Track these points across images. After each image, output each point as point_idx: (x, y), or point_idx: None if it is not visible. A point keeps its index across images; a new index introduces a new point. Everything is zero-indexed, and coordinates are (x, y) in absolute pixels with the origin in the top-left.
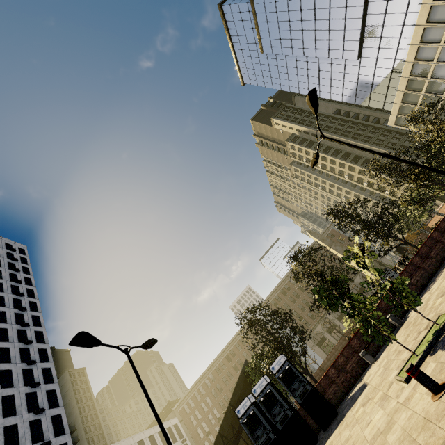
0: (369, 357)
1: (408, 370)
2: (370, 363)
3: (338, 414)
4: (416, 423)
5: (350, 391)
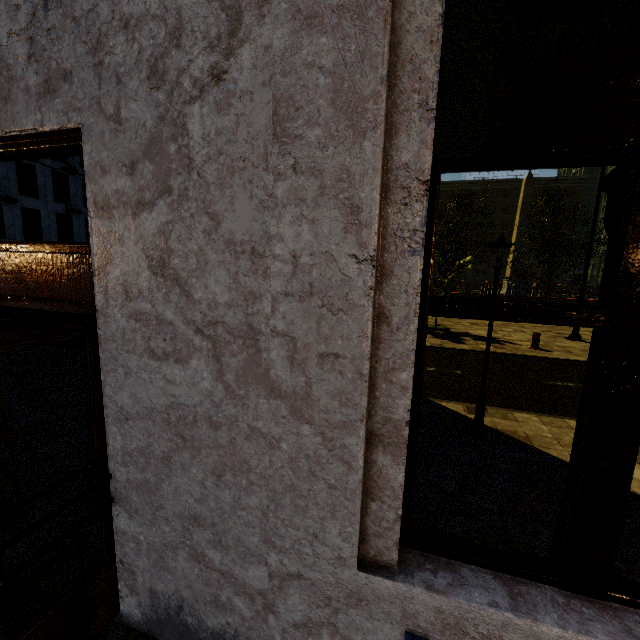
0: None
1: None
2: None
3: None
4: None
5: None
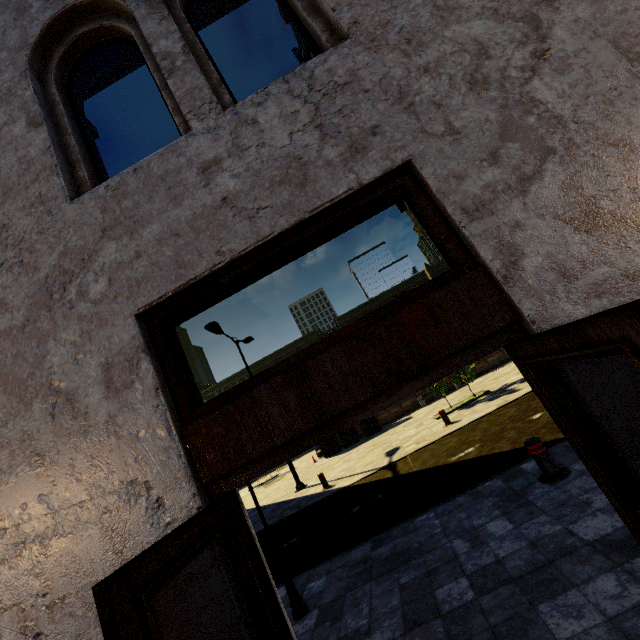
0: (423, 402)
1: (439, 412)
2: (422, 407)
3: (382, 430)
4: (430, 434)
5: (397, 419)
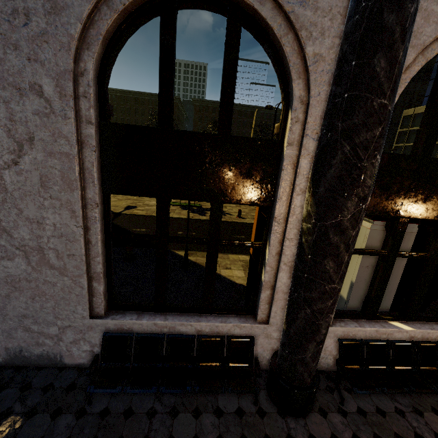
0: None
1: None
2: None
3: None
4: (153, 210)
5: None
